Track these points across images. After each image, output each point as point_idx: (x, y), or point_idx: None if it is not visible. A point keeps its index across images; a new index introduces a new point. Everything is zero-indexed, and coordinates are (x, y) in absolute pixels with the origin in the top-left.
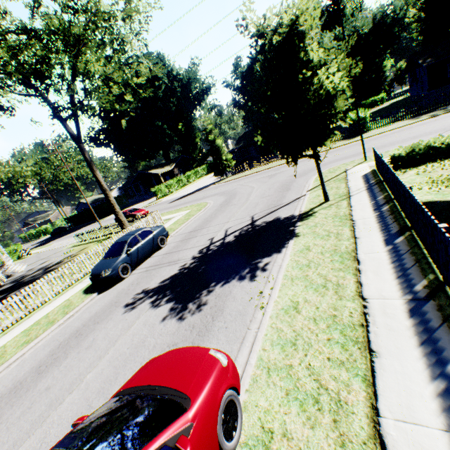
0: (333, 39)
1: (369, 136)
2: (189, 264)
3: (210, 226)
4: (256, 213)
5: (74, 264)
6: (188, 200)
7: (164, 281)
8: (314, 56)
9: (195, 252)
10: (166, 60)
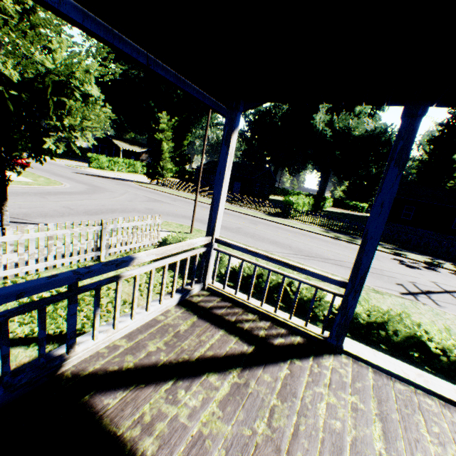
0: (327, 123)
1: (276, 222)
2: None
3: None
4: None
5: None
6: (81, 178)
7: None
8: None
9: None
10: None
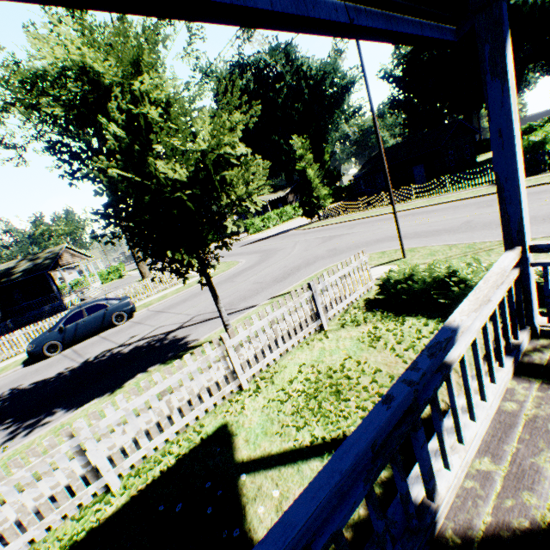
0: None
1: None
2: (68, 370)
3: (171, 311)
4: (203, 312)
5: (57, 319)
6: (249, 249)
7: (33, 384)
8: (117, 130)
9: (99, 352)
10: (295, 52)
